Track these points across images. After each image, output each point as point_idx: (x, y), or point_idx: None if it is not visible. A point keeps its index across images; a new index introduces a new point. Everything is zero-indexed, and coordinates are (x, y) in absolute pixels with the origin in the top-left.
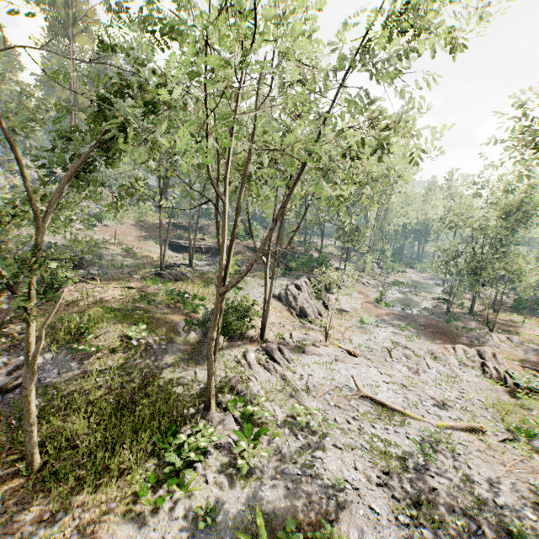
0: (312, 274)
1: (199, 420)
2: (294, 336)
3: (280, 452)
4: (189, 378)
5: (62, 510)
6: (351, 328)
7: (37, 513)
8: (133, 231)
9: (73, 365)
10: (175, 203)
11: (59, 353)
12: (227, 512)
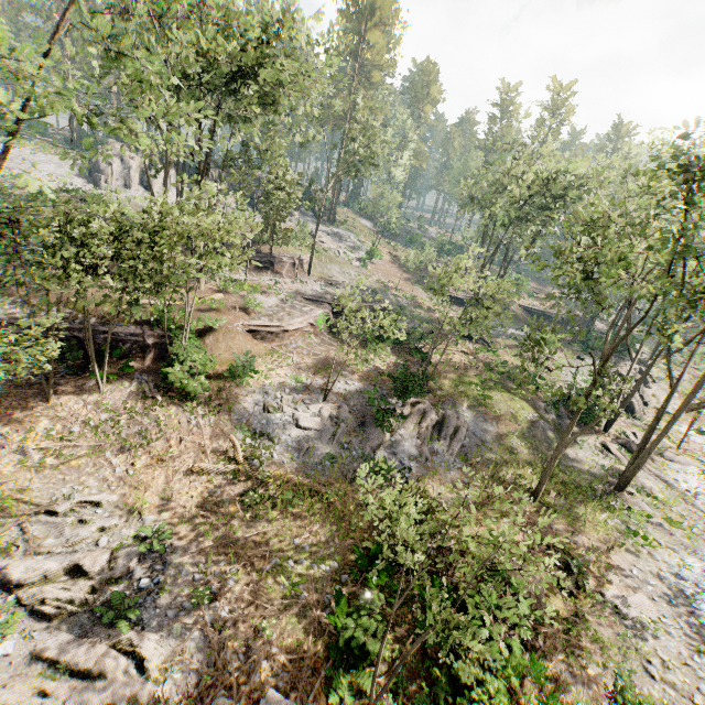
0: (617, 358)
1: (613, 497)
2: (638, 435)
3: (702, 541)
4: (570, 457)
5: (577, 532)
6: (690, 438)
7: (563, 529)
8: (396, 271)
9: (488, 426)
10: (438, 240)
11: (473, 414)
12: (691, 568)
